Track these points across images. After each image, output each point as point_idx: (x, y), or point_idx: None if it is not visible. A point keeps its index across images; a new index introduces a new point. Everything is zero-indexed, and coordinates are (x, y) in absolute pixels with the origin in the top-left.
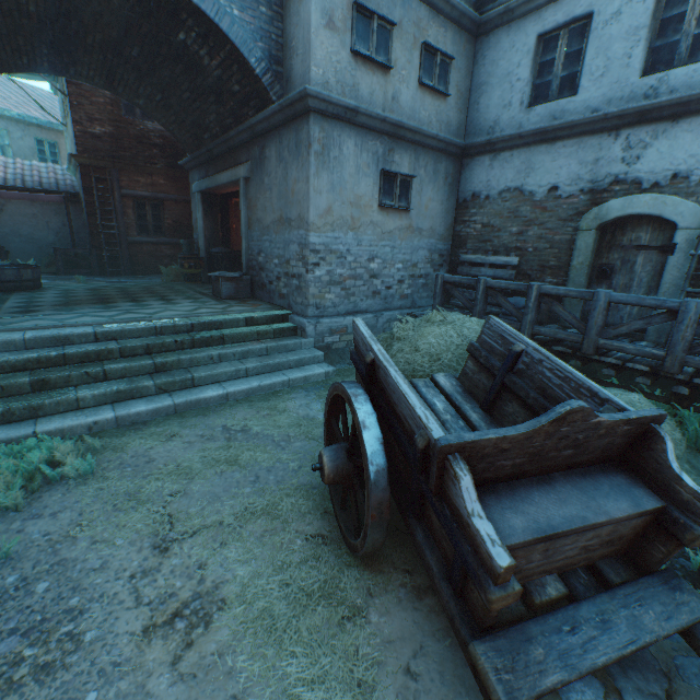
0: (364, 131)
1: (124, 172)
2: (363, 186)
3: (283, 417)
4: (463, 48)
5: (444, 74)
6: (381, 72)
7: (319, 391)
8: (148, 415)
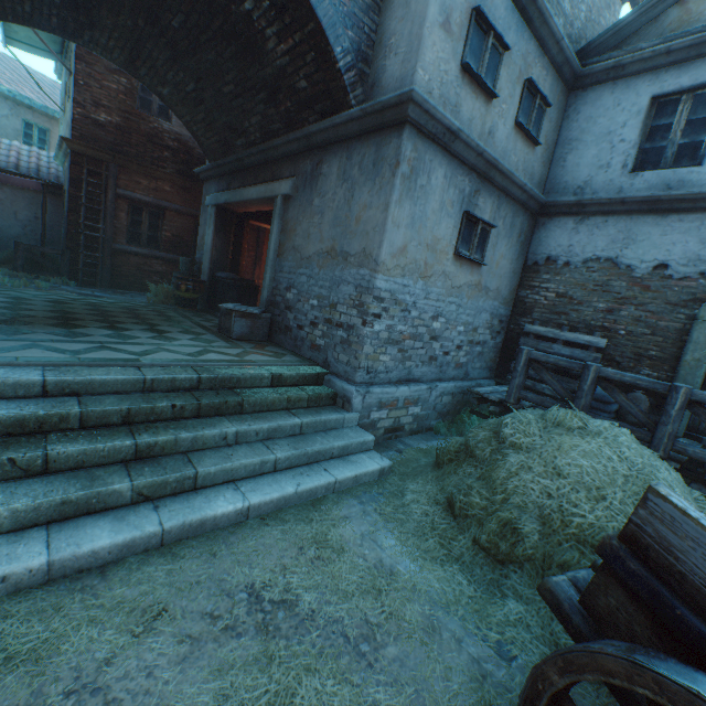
0: (456, 162)
1: (124, 169)
2: (443, 227)
3: (345, 566)
4: (557, 98)
5: (538, 120)
6: (483, 99)
7: (379, 503)
8: (111, 552)
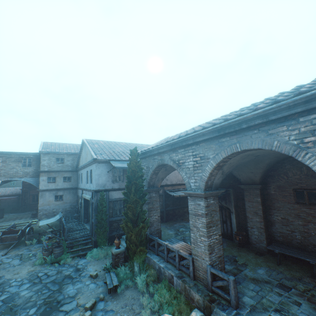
0: (51, 191)
1: (31, 190)
2: (51, 198)
3: None
4: (74, 173)
5: (70, 178)
6: (54, 182)
7: None
8: None
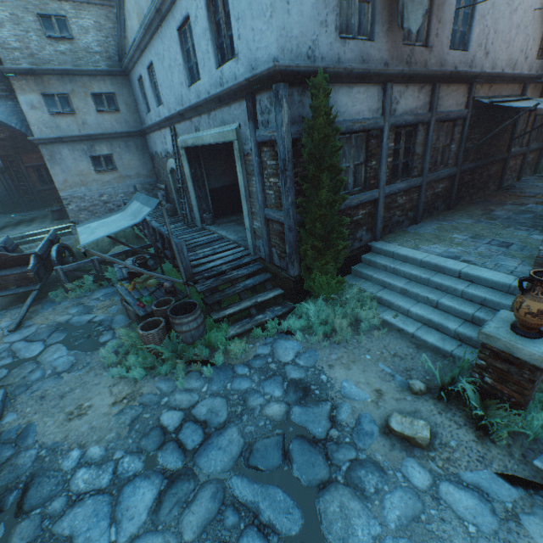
0: (72, 143)
1: (23, 154)
2: (82, 166)
3: None
4: (121, 84)
5: (113, 101)
6: (71, 115)
7: None
8: None
